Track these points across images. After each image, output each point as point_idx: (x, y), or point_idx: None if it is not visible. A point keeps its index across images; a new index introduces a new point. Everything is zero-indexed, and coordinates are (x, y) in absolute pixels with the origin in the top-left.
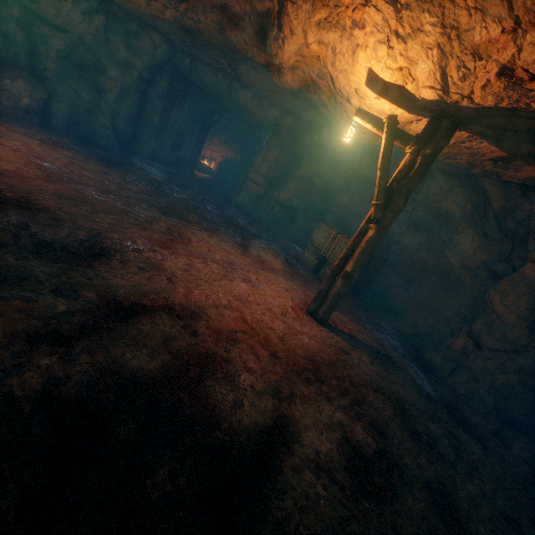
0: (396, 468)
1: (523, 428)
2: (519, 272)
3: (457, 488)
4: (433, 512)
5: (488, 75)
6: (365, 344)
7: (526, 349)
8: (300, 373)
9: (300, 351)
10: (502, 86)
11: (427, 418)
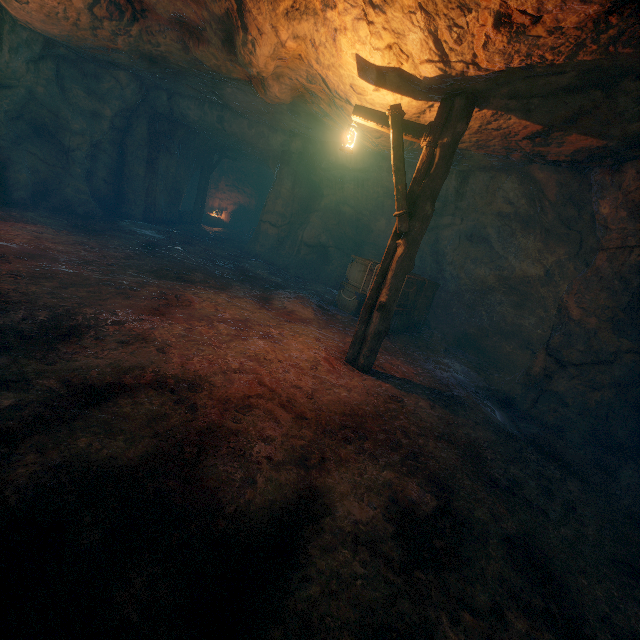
0: (464, 525)
1: (632, 452)
2: (591, 266)
3: (549, 537)
4: (515, 571)
5: (485, 29)
6: (424, 387)
7: (616, 356)
8: (335, 432)
9: (336, 407)
10: (505, 39)
11: (507, 460)
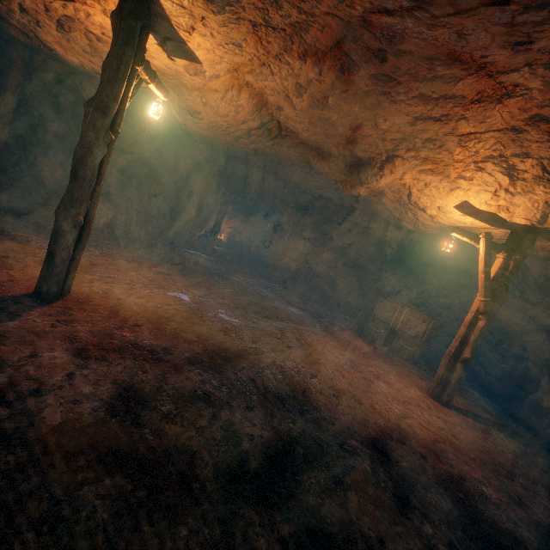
0: None
1: None
2: None
3: None
4: None
5: None
6: (484, 418)
7: None
8: (497, 470)
9: (473, 445)
10: None
11: None
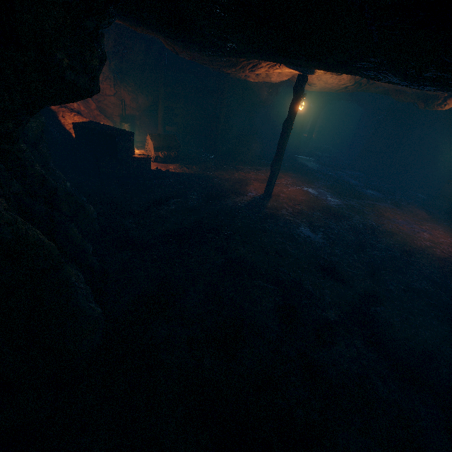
0: None
1: None
2: None
3: None
4: None
5: None
6: None
7: None
8: None
9: None
10: None
11: None
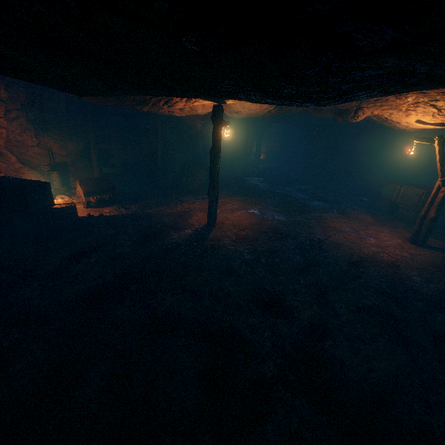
0: None
1: None
2: None
3: None
4: None
5: None
6: None
7: None
8: (433, 272)
9: (425, 263)
10: None
11: None
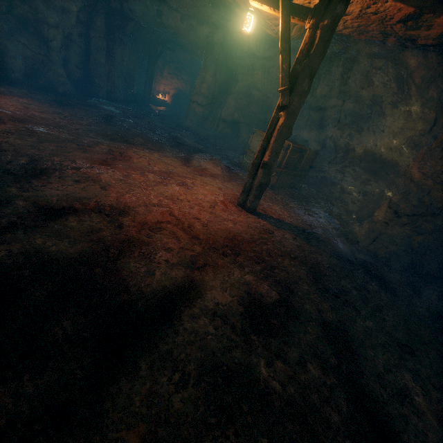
0: (295, 313)
1: (437, 278)
2: (437, 139)
3: (356, 325)
4: (323, 342)
5: None
6: (292, 225)
7: (442, 211)
8: (218, 249)
9: (222, 233)
10: None
11: (341, 276)
